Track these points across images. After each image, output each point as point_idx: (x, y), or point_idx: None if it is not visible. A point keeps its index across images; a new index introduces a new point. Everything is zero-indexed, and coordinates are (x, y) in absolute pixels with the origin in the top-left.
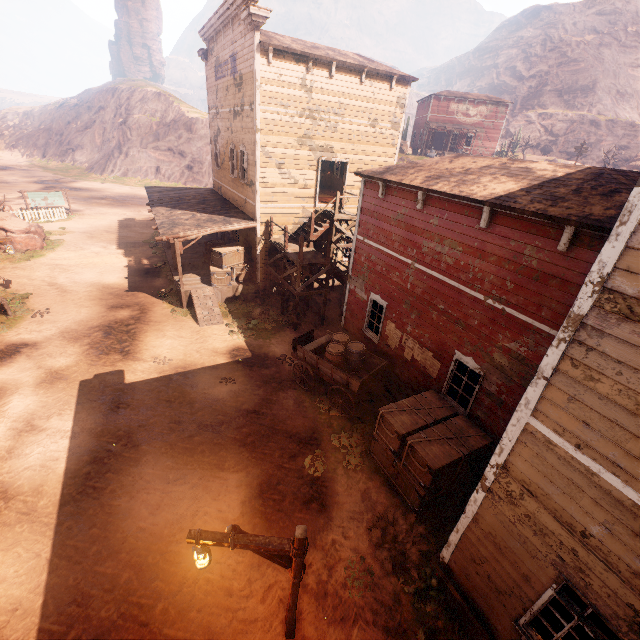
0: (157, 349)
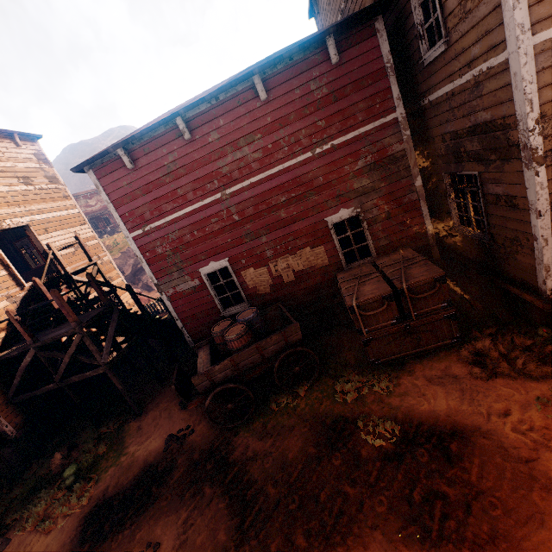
0: None
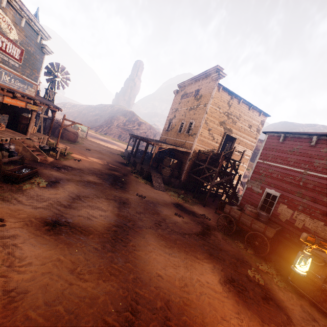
0: (136, 190)
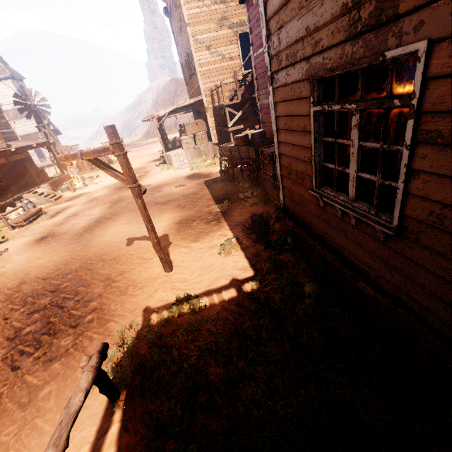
0: (147, 183)
